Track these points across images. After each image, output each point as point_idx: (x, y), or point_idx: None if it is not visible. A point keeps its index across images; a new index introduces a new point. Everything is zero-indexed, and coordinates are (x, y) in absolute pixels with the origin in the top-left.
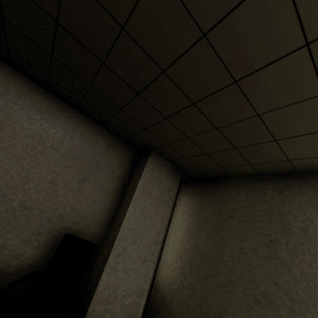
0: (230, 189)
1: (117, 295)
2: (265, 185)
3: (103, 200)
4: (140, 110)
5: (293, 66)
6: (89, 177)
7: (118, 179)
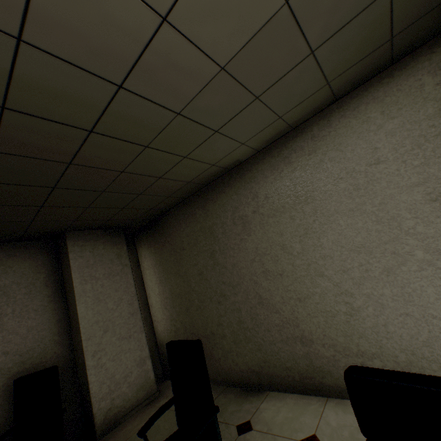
0: (173, 223)
1: (117, 381)
2: (193, 207)
3: (42, 319)
4: (2, 213)
5: (101, 142)
6: (2, 310)
7: (46, 286)
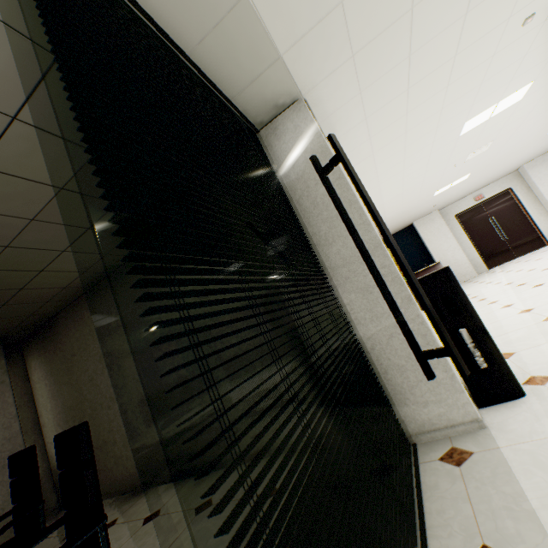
0: (64, 327)
1: None
2: (82, 309)
3: None
4: None
5: None
6: None
7: None
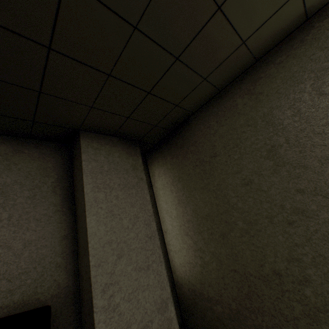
0: (198, 128)
1: None
2: (231, 98)
3: (43, 232)
4: None
5: None
6: None
7: (53, 193)
